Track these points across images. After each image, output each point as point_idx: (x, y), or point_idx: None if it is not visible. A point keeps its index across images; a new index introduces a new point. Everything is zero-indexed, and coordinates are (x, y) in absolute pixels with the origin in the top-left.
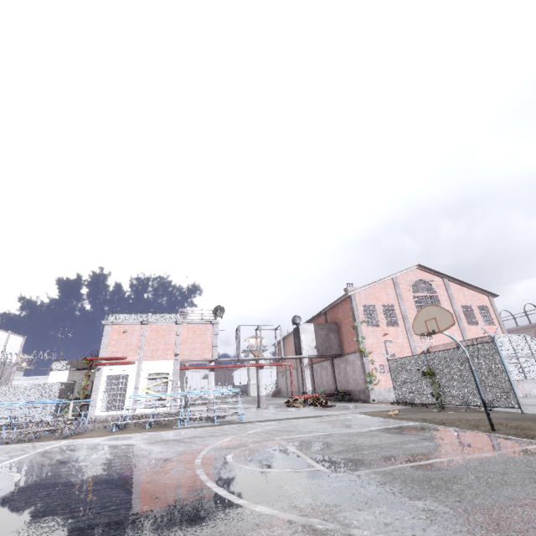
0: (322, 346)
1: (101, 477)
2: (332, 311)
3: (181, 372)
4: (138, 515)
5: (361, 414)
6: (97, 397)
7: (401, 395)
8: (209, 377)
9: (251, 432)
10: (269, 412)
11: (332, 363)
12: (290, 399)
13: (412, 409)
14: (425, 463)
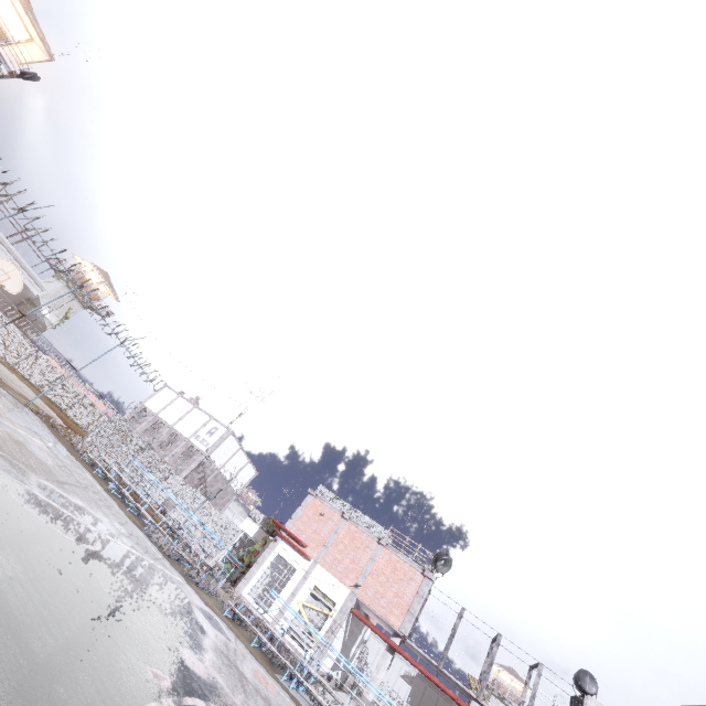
0: None
1: (114, 604)
2: None
3: (354, 619)
4: (29, 633)
5: None
6: (256, 572)
7: None
8: (382, 658)
9: None
10: None
11: None
12: None
13: None
14: None
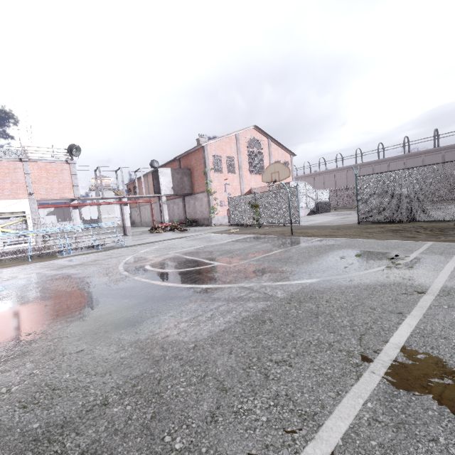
0: (177, 187)
1: (48, 296)
2: (185, 158)
3: None
4: (126, 305)
5: (212, 233)
6: None
7: (234, 220)
8: (74, 214)
9: (143, 252)
10: (139, 238)
11: (183, 200)
12: (153, 228)
13: (242, 228)
14: (272, 253)
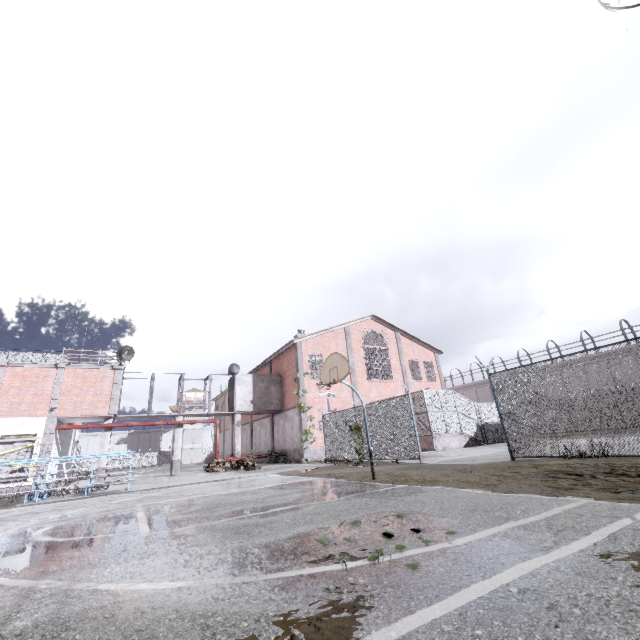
0: (259, 400)
1: None
2: (277, 360)
3: (61, 433)
4: None
5: (277, 474)
6: None
7: (331, 453)
8: (103, 439)
9: (118, 502)
10: (175, 479)
11: (271, 420)
12: (210, 463)
13: (333, 466)
14: (263, 513)
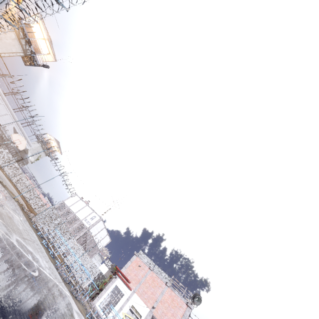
0: None
1: (41, 305)
2: None
3: None
4: (9, 317)
5: None
6: (104, 293)
7: None
8: None
9: None
10: None
11: None
12: None
13: None
14: None
